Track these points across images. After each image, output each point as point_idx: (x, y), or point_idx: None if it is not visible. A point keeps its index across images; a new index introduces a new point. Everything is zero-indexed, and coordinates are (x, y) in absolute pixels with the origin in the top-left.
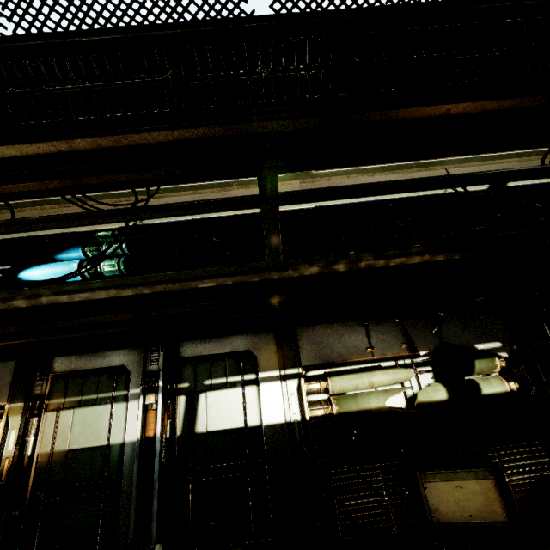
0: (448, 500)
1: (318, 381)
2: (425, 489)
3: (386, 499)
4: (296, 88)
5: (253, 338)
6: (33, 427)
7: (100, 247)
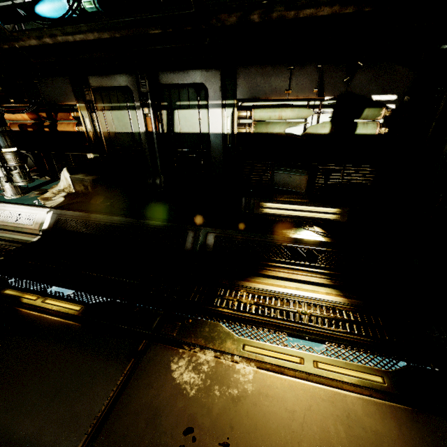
0: (282, 181)
1: (246, 111)
2: (274, 175)
3: (268, 178)
4: None
5: (206, 73)
6: (95, 118)
7: None
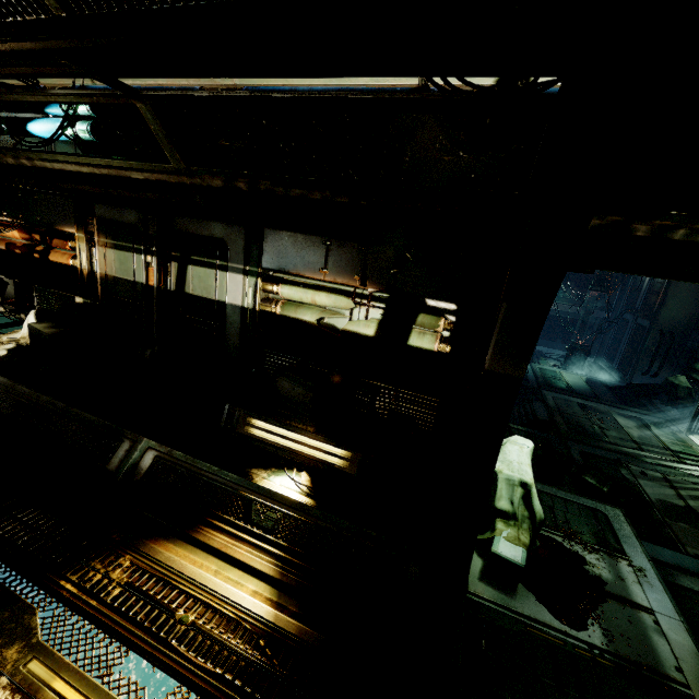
0: (286, 392)
1: (272, 284)
2: (277, 381)
3: None
4: (18, 6)
5: (228, 228)
6: (94, 254)
7: (72, 106)
